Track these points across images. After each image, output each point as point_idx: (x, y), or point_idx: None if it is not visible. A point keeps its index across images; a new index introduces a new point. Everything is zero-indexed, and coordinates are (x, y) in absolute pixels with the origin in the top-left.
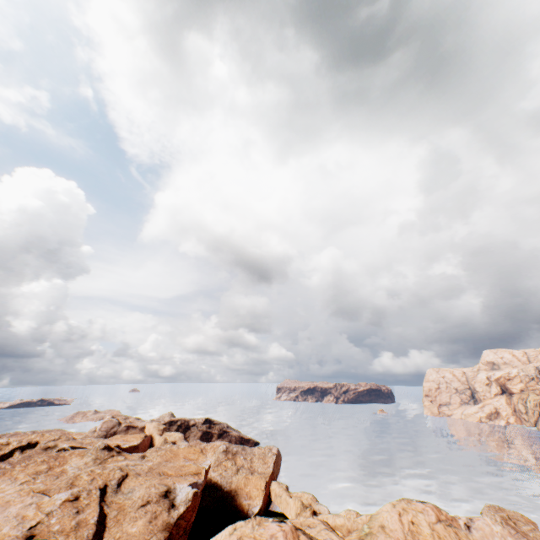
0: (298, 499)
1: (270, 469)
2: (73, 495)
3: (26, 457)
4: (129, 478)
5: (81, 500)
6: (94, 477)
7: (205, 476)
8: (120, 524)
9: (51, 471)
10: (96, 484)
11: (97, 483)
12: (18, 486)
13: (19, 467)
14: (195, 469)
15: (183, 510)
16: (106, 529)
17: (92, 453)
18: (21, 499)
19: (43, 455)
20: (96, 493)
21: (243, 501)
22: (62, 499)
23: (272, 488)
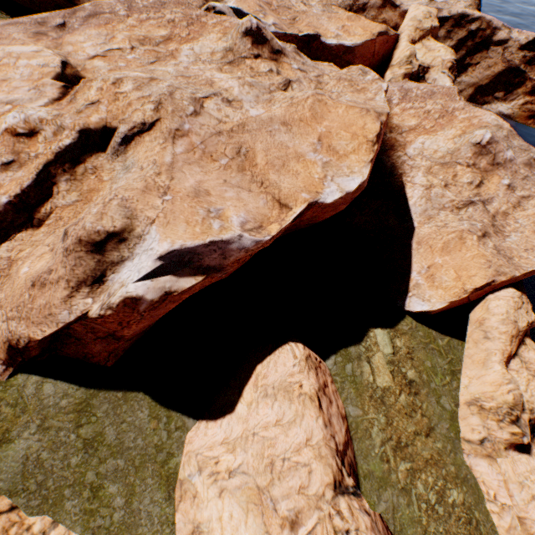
0: (511, 389)
1: (533, 260)
2: (28, 125)
3: (156, 6)
4: (151, 136)
5: (37, 142)
6: (99, 99)
7: (286, 227)
8: (53, 229)
9: (164, 45)
10: (81, 120)
11: (84, 119)
12: (53, 57)
13: (134, 19)
14: (287, 191)
15: (93, 313)
16: (34, 223)
17: (231, 37)
18: (18, 85)
19: (179, 10)
20: (61, 141)
21: (412, 271)
22: (6, 125)
23: (488, 302)
